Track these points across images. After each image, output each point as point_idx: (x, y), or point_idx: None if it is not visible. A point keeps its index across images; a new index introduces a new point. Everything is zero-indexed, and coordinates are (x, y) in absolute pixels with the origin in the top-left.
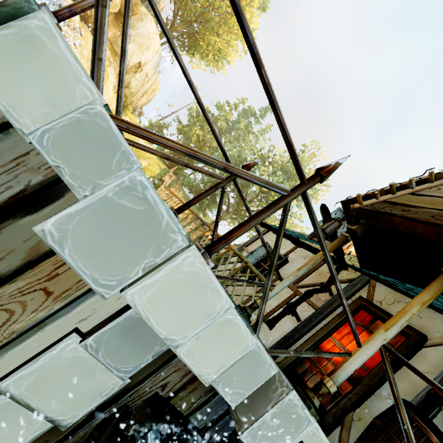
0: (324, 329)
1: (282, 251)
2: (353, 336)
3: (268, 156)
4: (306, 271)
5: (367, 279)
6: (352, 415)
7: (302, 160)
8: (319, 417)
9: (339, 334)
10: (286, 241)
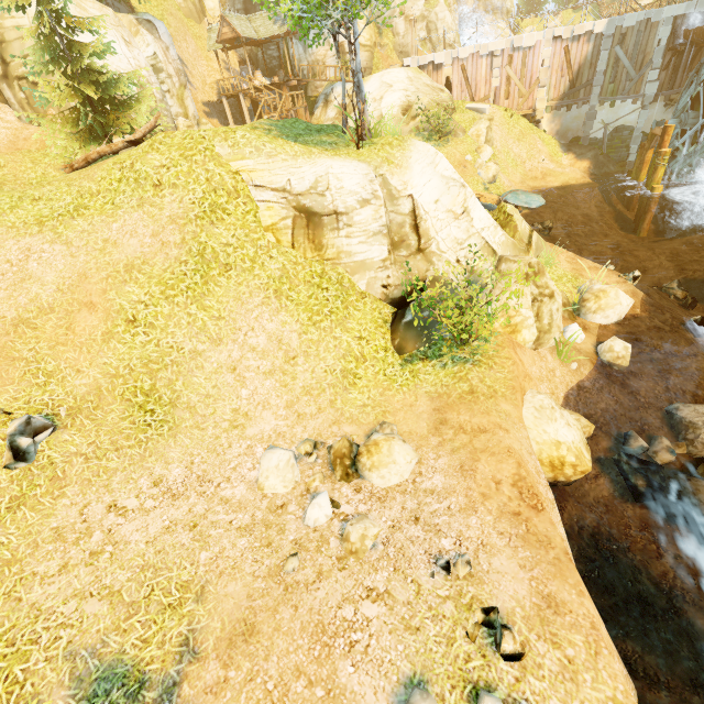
0: None
1: None
2: None
3: None
4: None
5: None
6: None
7: None
8: None
9: None
10: None
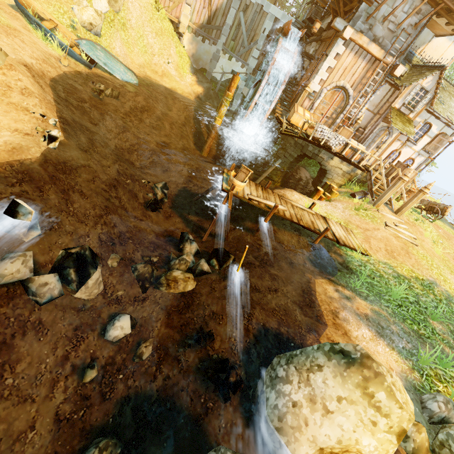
0: None
1: None
2: None
3: None
4: None
5: None
6: None
7: None
8: None
9: None
10: None
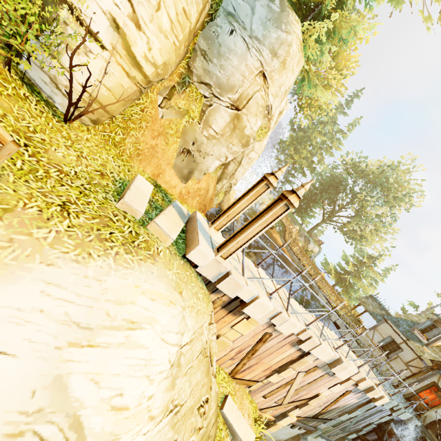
0: (419, 389)
1: (398, 340)
2: (430, 394)
3: (360, 165)
4: (412, 358)
5: (438, 374)
6: (427, 415)
7: (397, 177)
8: (417, 413)
9: (425, 392)
10: (400, 334)
